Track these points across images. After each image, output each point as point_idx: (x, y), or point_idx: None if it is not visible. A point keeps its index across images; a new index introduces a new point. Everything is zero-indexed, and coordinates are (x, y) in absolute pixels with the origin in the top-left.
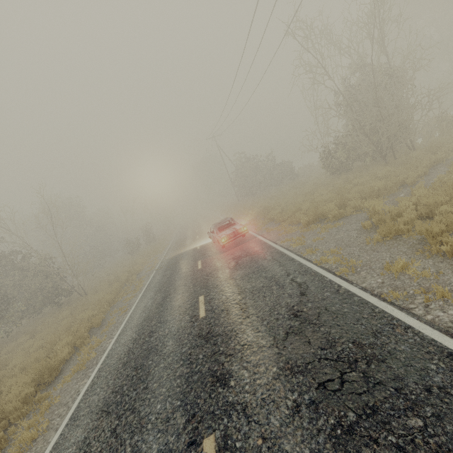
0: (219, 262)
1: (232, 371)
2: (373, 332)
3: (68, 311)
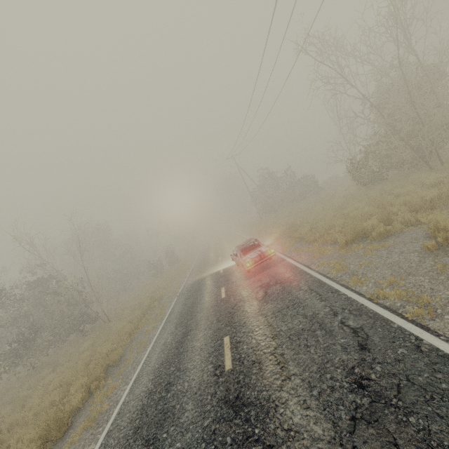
0: (245, 290)
1: None
2: None
3: (90, 341)
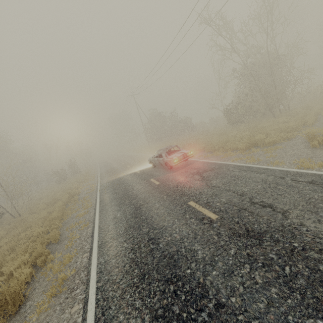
0: (178, 177)
1: None
2: None
3: (4, 231)
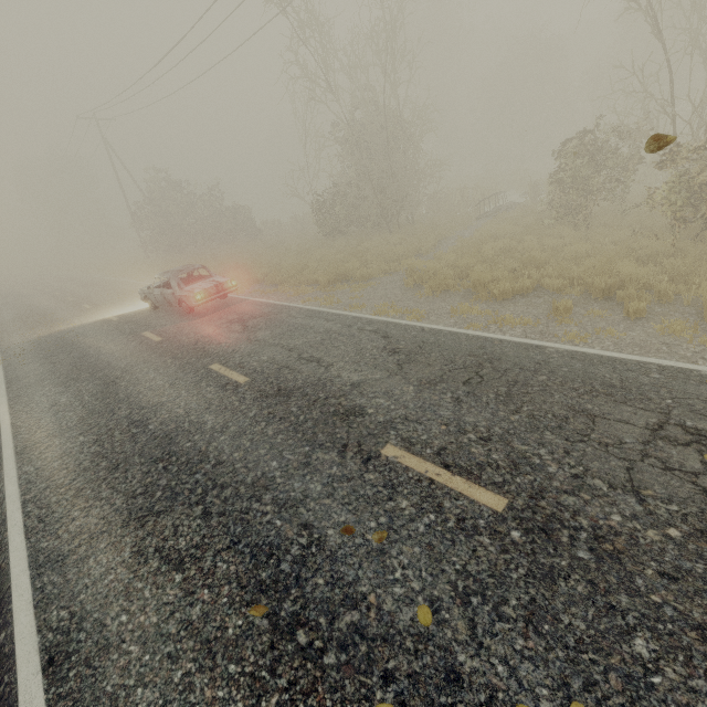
0: (203, 328)
1: (360, 404)
2: (479, 347)
3: None
